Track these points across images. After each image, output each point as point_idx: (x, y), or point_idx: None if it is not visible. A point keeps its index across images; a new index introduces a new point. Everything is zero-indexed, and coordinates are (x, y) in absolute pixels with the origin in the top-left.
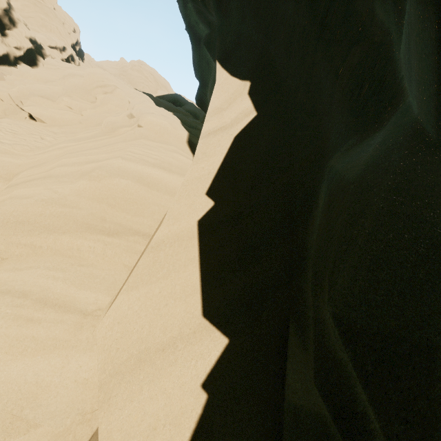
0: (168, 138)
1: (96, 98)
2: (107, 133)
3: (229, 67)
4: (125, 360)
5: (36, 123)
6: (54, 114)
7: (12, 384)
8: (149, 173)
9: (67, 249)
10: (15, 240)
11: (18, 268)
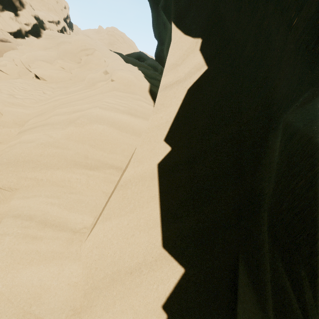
0: (134, 89)
1: (81, 60)
2: (89, 87)
3: (183, 27)
4: (101, 277)
5: (40, 81)
6: (52, 74)
7: (23, 287)
8: (120, 118)
9: (60, 181)
10: (23, 175)
11: (26, 196)
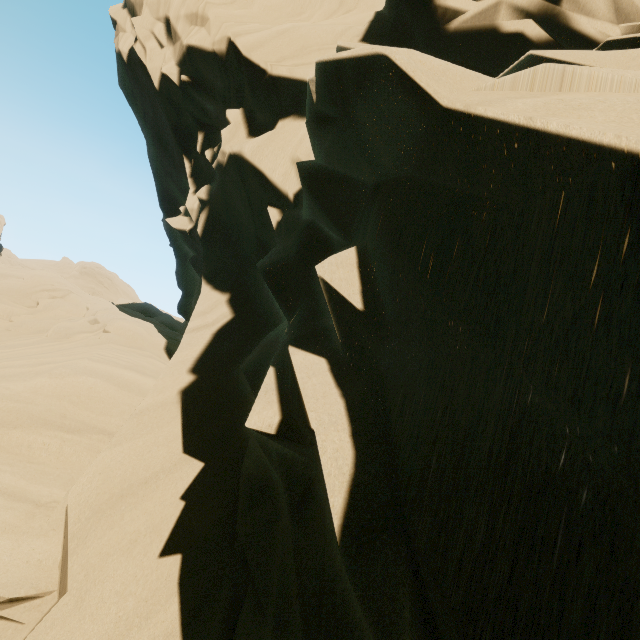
0: (142, 344)
1: (37, 303)
2: (58, 339)
3: (213, 284)
4: (106, 499)
5: None
6: None
7: None
8: (121, 374)
9: (15, 446)
10: None
11: None
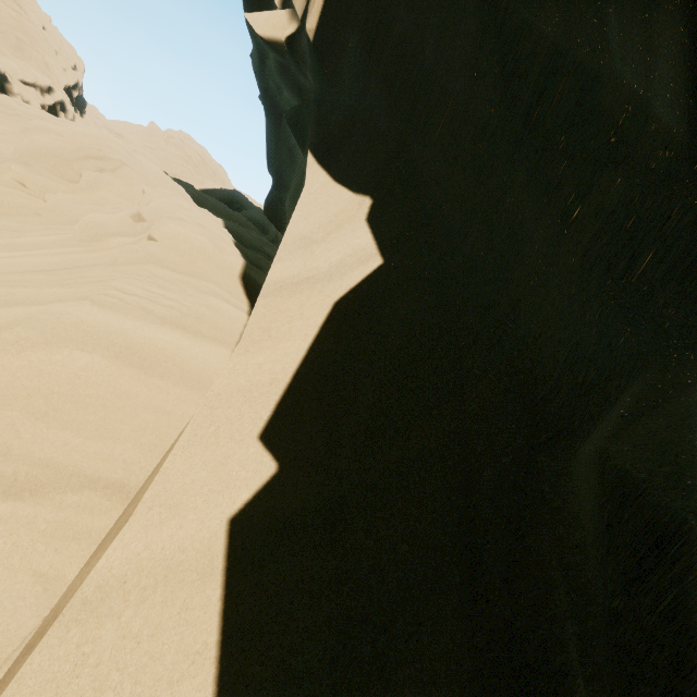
0: (204, 268)
1: (80, 176)
2: (84, 242)
3: (332, 166)
4: None
5: None
6: None
7: None
8: (150, 338)
9: None
10: None
11: None
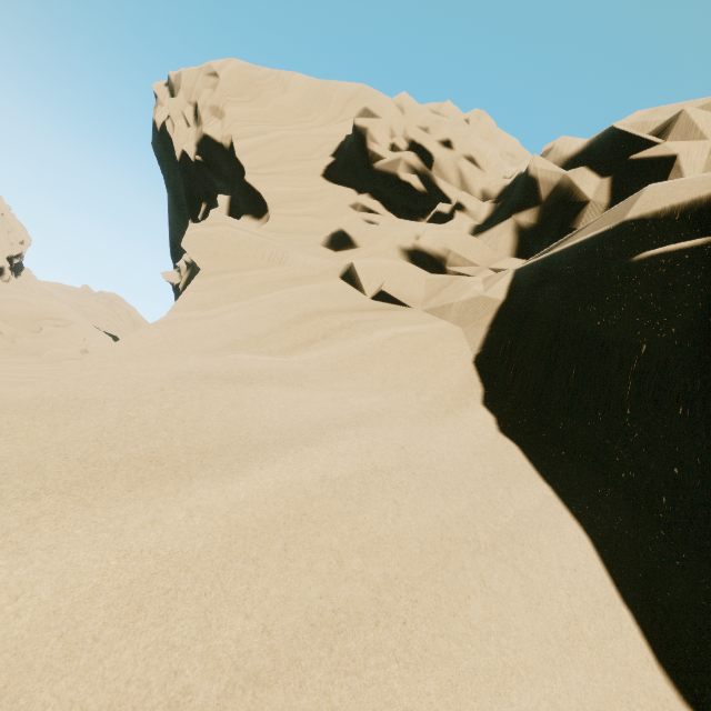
0: None
1: (41, 329)
2: (50, 362)
3: None
4: None
5: None
6: None
7: None
8: None
9: None
10: None
11: None
